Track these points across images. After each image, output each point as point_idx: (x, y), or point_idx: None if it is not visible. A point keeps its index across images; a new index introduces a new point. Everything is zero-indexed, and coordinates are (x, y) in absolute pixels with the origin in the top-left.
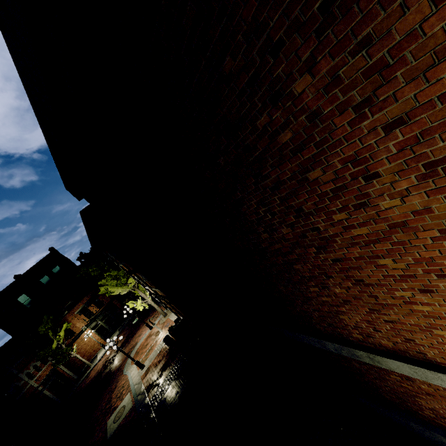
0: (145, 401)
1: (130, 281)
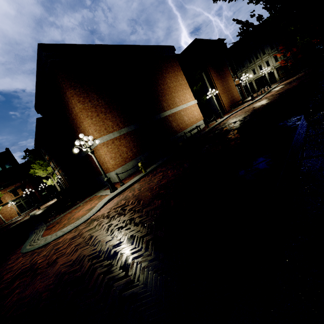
0: (35, 213)
1: (49, 169)
